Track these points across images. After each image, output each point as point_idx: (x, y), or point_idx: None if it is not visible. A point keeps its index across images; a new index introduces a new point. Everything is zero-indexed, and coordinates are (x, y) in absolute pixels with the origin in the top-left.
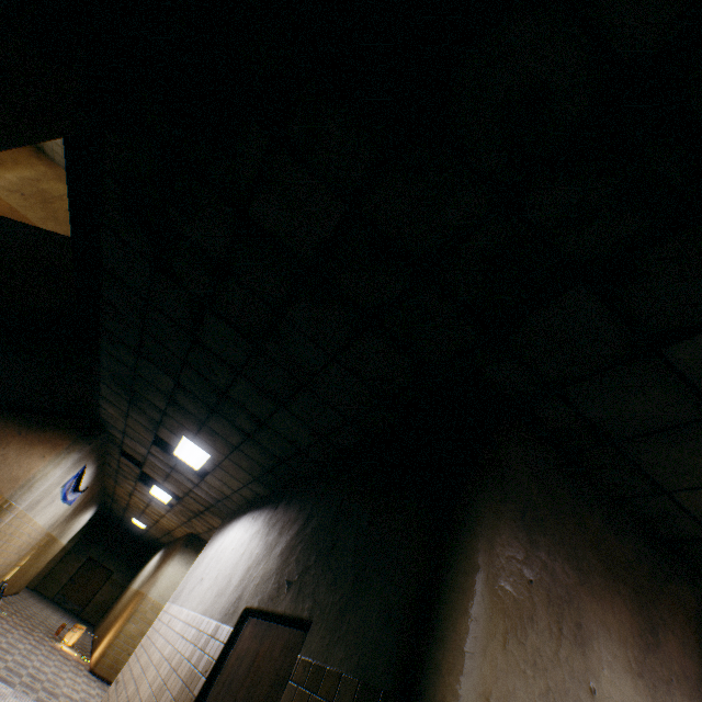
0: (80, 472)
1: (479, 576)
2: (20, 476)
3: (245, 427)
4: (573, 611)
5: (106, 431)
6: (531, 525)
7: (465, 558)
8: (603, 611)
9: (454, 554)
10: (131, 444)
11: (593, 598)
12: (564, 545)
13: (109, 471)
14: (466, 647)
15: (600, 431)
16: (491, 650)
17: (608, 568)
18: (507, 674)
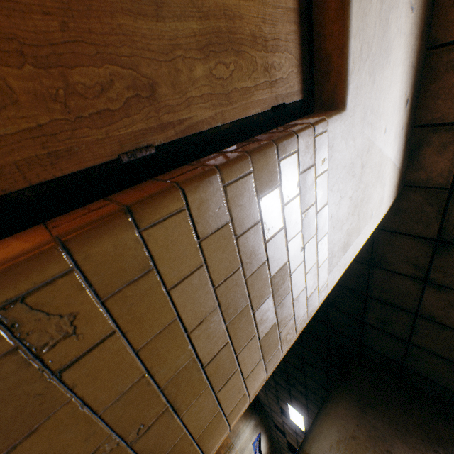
0: (258, 435)
1: (328, 415)
2: (235, 429)
3: (302, 390)
4: (385, 444)
5: (264, 408)
6: (363, 404)
7: (323, 409)
8: (414, 453)
9: (321, 408)
10: (274, 416)
11: (406, 445)
12: (387, 417)
13: (275, 444)
14: (317, 434)
15: (392, 359)
16: (328, 439)
17: (427, 437)
18: (334, 449)
